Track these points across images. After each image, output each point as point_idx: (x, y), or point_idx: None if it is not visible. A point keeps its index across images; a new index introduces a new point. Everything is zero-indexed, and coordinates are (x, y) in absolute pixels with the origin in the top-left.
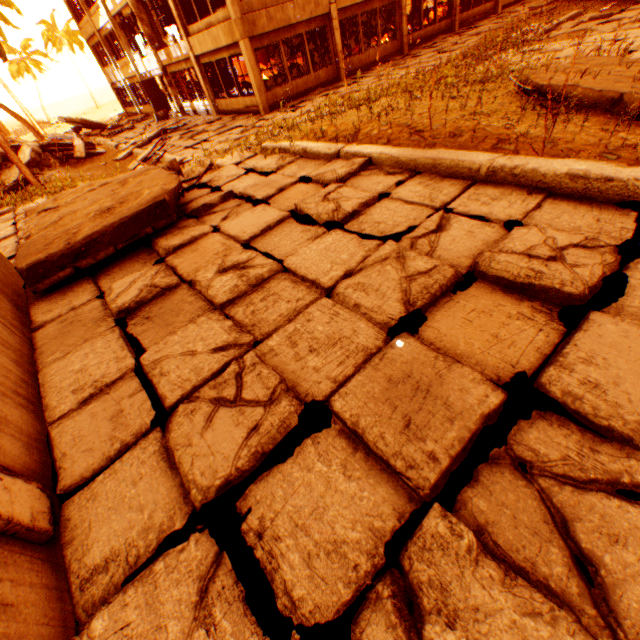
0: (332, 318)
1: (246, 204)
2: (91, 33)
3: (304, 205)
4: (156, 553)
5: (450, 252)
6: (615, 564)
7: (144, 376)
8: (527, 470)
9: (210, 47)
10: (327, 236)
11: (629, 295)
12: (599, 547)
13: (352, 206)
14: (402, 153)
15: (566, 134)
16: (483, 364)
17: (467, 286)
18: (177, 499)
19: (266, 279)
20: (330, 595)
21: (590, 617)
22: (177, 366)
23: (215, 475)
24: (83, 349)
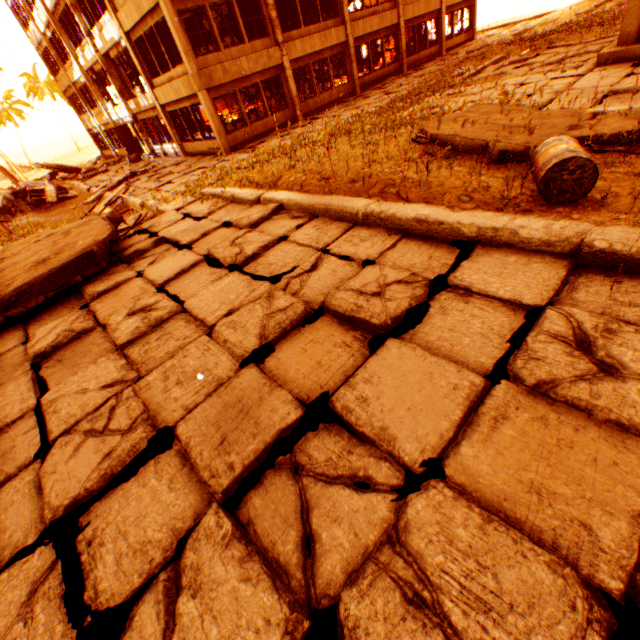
0: (204, 353)
1: (174, 249)
2: (67, 85)
3: (215, 250)
4: (7, 566)
5: (313, 290)
6: (328, 538)
7: (41, 414)
8: (299, 472)
9: (173, 97)
10: (226, 278)
11: (425, 322)
12: (323, 527)
13: (253, 249)
14: (305, 199)
15: (440, 178)
16: (302, 387)
17: (315, 320)
18: (36, 519)
19: (166, 320)
20: (126, 584)
21: (298, 580)
22: (69, 403)
23: (67, 496)
24: None
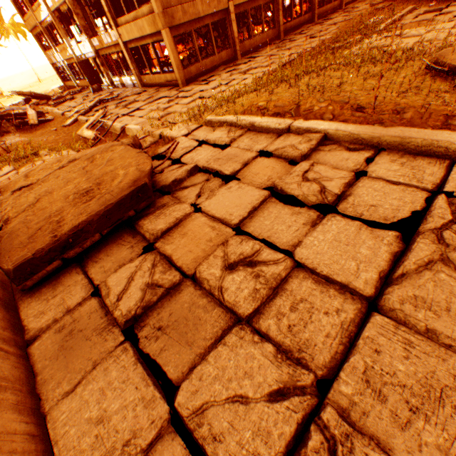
0: (407, 349)
1: (214, 178)
2: (34, 24)
3: (285, 185)
4: None
5: None
6: None
7: (187, 435)
8: None
9: (136, 35)
10: (327, 222)
11: None
12: None
13: (337, 187)
14: (361, 130)
15: None
16: None
17: None
18: None
19: (283, 278)
20: None
21: None
22: (230, 423)
23: None
24: (95, 379)
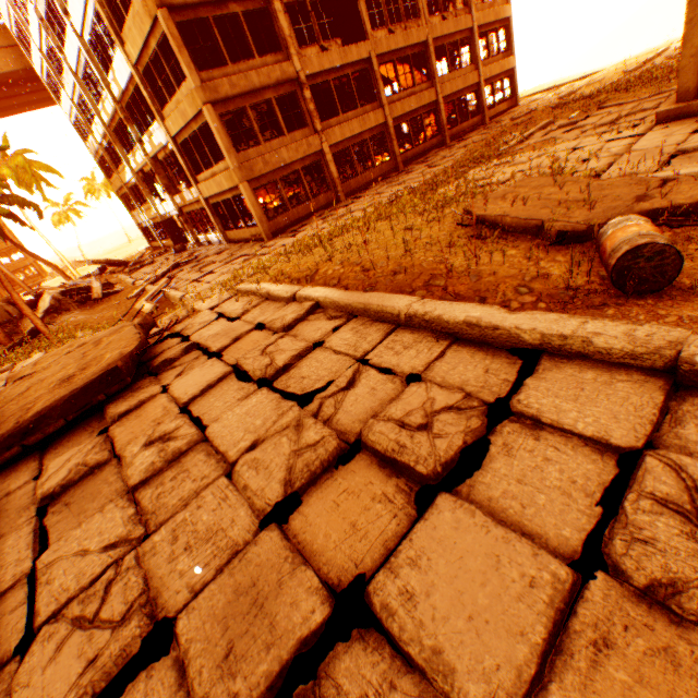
0: (220, 503)
1: (203, 356)
2: (120, 186)
3: (244, 360)
4: None
5: (349, 415)
6: None
7: (34, 583)
8: None
9: (216, 191)
10: (253, 396)
11: (485, 467)
12: None
13: (284, 359)
14: (342, 297)
15: (492, 265)
16: (332, 563)
17: (351, 458)
18: None
19: (185, 451)
20: None
21: None
22: (65, 570)
23: None
24: None
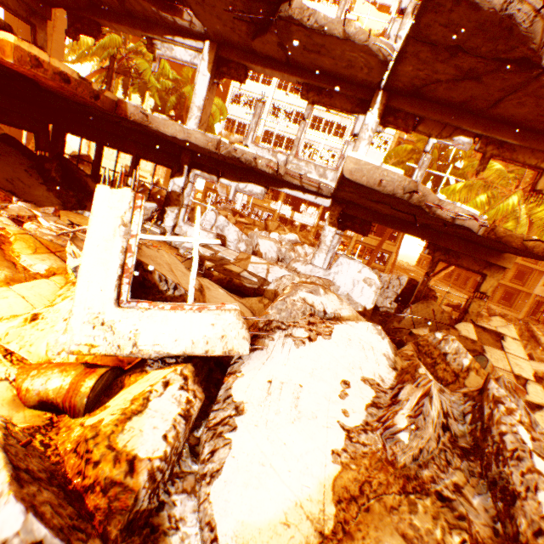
0: None
1: None
2: None
3: None
4: None
5: None
6: None
7: None
8: None
9: (372, 244)
10: None
11: None
12: None
13: None
14: None
15: None
16: None
17: None
18: None
19: None
20: None
21: None
22: None
23: None
24: None
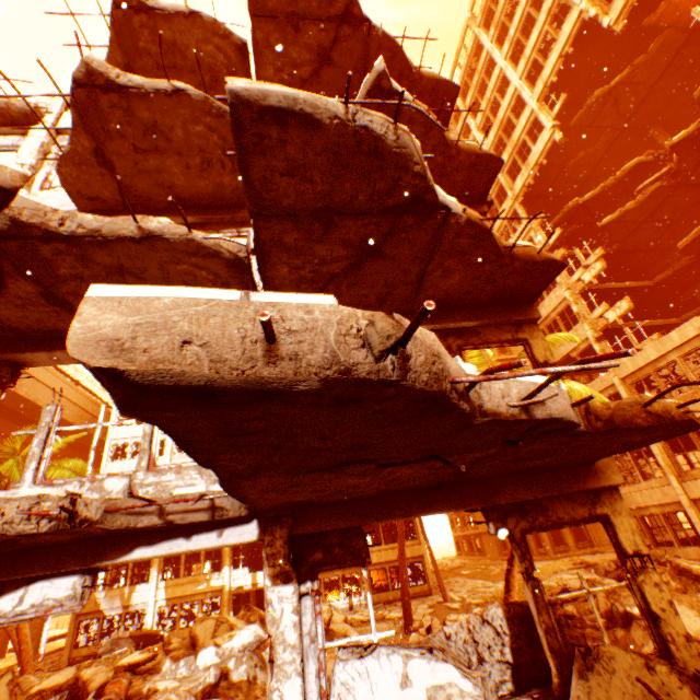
0: None
1: None
2: None
3: None
4: None
5: None
6: None
7: None
8: None
9: (391, 557)
10: None
11: None
12: None
13: None
14: None
15: None
16: None
17: None
18: None
19: None
20: None
21: None
22: None
23: None
24: None
